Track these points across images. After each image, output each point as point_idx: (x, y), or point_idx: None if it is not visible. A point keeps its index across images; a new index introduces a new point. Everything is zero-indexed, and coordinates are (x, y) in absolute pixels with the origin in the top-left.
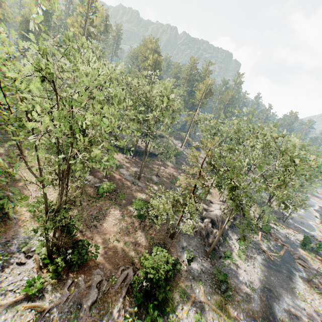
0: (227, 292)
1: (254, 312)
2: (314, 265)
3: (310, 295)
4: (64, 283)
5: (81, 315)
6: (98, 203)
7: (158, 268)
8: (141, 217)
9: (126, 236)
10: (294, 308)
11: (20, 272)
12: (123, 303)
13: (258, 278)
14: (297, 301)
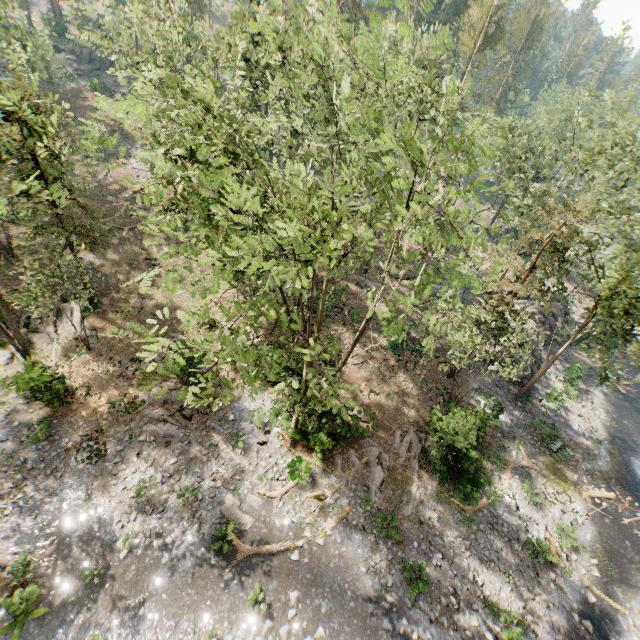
0: (563, 451)
1: (602, 474)
2: None
3: None
4: (331, 462)
5: (374, 499)
6: (321, 334)
7: (466, 433)
8: (397, 349)
9: (383, 383)
10: None
11: (269, 454)
12: (419, 480)
13: (602, 425)
14: None
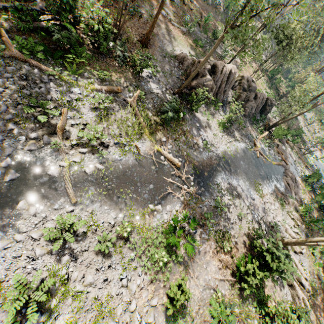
0: (167, 113)
1: (189, 157)
2: (301, 195)
3: (272, 200)
4: None
5: None
6: None
7: None
8: None
9: None
10: (243, 191)
11: None
12: None
13: (224, 150)
14: (252, 191)
